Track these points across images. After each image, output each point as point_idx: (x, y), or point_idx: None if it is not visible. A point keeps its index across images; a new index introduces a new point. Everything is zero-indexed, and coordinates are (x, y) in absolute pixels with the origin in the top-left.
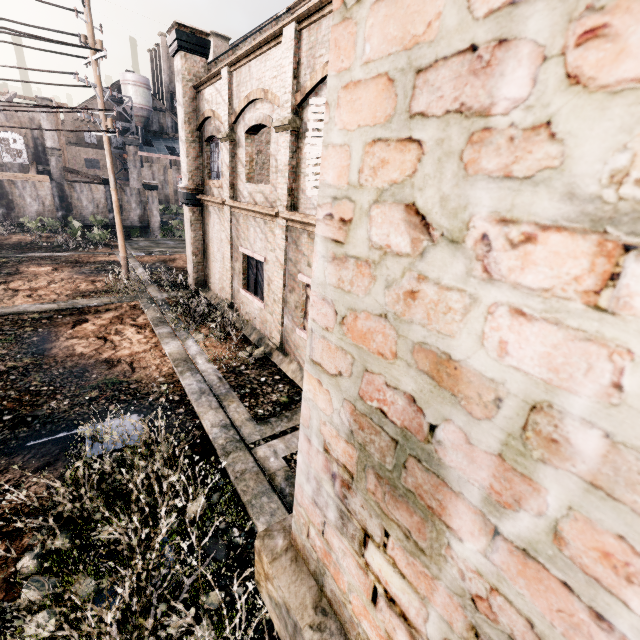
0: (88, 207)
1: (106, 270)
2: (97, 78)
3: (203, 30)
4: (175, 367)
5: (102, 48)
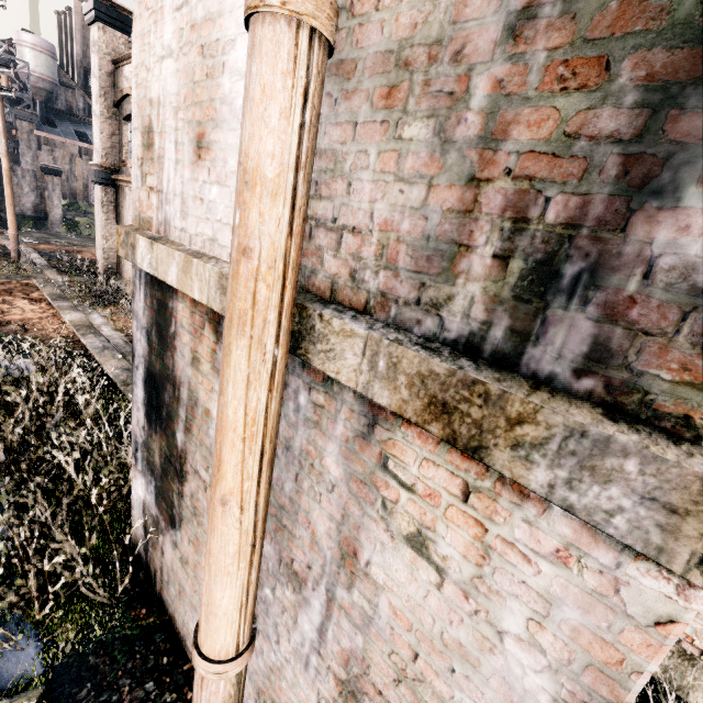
0: None
1: None
2: None
3: (125, 7)
4: (76, 330)
5: None
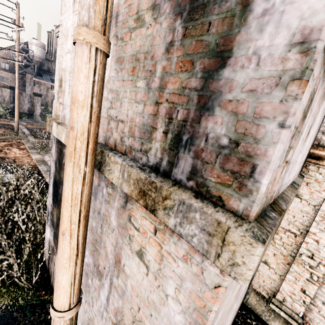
0: None
1: (5, 127)
2: (17, 38)
3: None
4: (37, 163)
5: (22, 26)
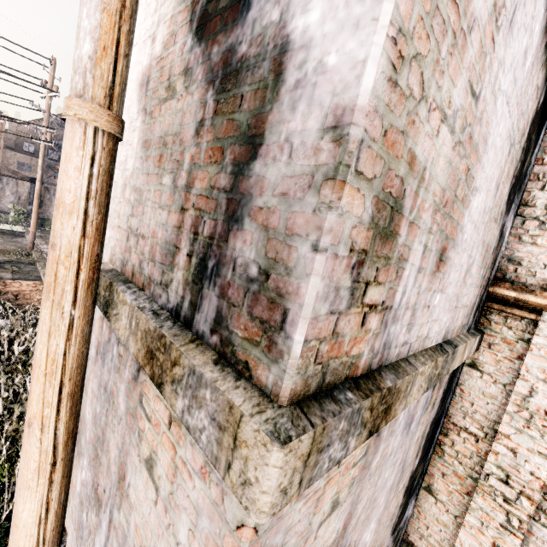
0: (10, 197)
1: (13, 242)
2: (48, 107)
3: None
4: None
5: (57, 91)
